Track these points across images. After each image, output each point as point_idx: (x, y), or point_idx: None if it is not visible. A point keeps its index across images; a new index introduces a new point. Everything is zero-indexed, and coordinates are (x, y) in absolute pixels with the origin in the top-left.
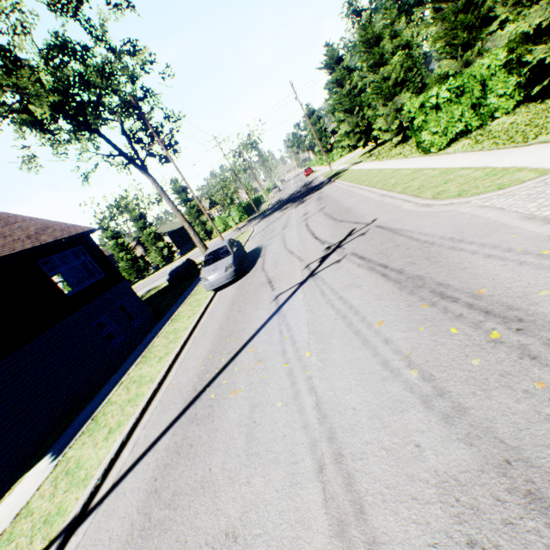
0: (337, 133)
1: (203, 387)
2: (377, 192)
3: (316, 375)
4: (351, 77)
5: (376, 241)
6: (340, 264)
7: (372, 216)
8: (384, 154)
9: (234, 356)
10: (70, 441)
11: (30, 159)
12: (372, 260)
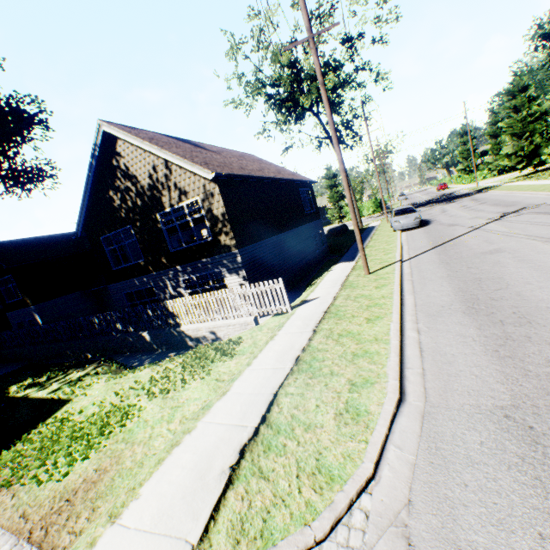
0: (485, 156)
1: (439, 244)
2: (544, 193)
3: (520, 233)
4: (531, 106)
5: (548, 208)
6: (520, 216)
7: (541, 202)
8: (546, 176)
9: (453, 238)
10: (352, 260)
11: (264, 131)
12: (546, 213)
